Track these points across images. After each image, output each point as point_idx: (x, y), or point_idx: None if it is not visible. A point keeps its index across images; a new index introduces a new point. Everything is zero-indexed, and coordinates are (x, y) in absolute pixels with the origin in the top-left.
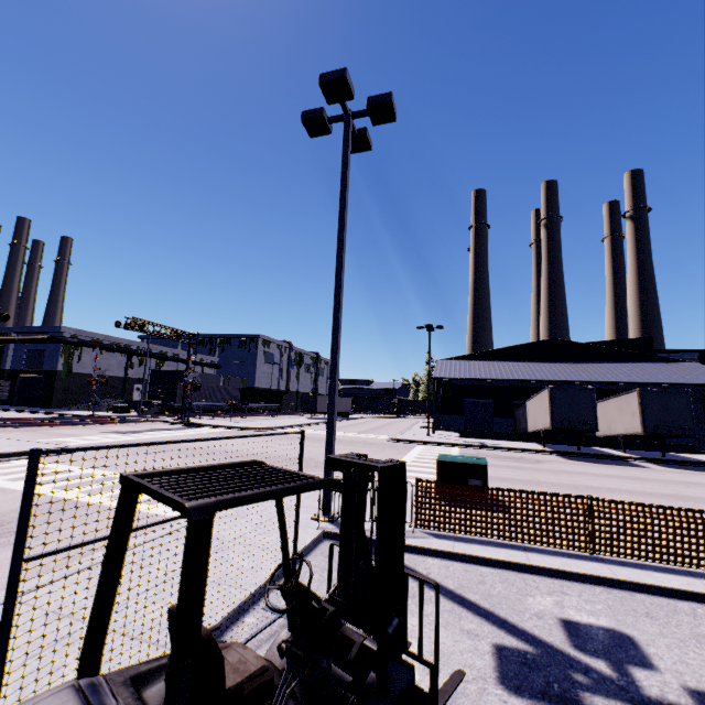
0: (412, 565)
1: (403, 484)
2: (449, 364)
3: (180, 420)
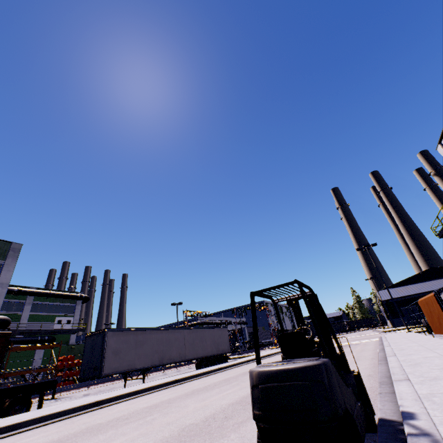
0: None
1: None
2: (384, 292)
3: (274, 346)
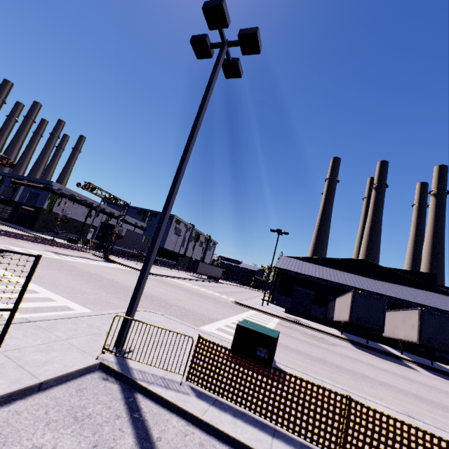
0: (151, 423)
1: None
2: (289, 260)
3: (103, 255)
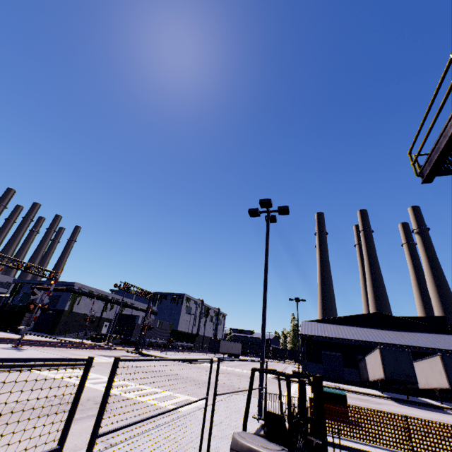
0: None
1: (321, 384)
2: (310, 324)
3: (135, 350)
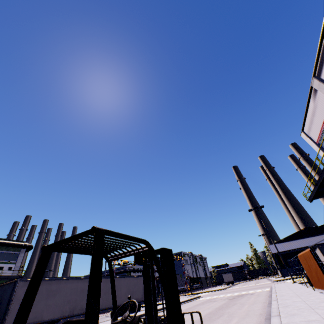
0: None
1: None
2: (273, 246)
3: (187, 293)
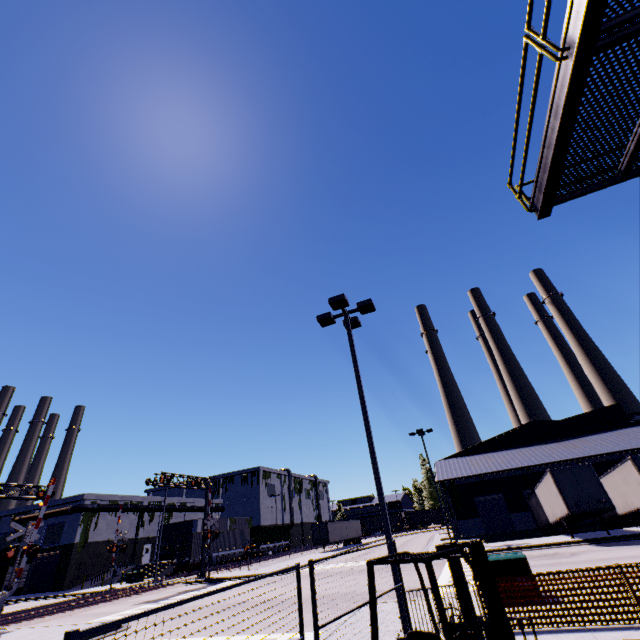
0: None
1: (485, 554)
2: (448, 463)
3: (199, 577)
